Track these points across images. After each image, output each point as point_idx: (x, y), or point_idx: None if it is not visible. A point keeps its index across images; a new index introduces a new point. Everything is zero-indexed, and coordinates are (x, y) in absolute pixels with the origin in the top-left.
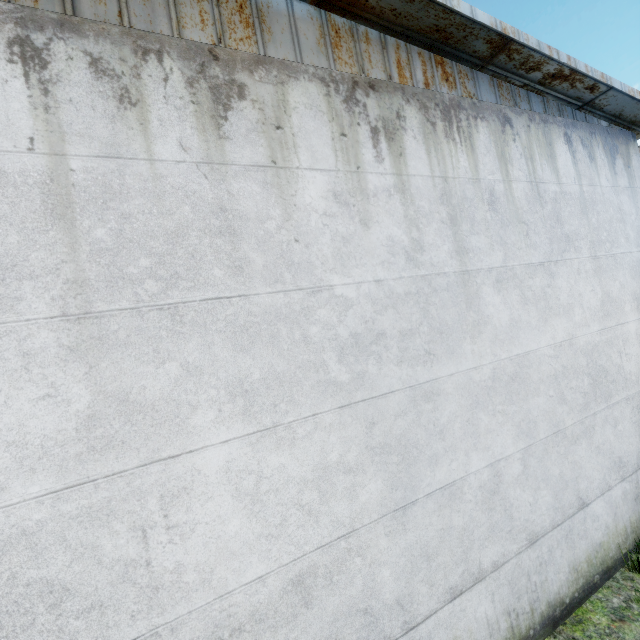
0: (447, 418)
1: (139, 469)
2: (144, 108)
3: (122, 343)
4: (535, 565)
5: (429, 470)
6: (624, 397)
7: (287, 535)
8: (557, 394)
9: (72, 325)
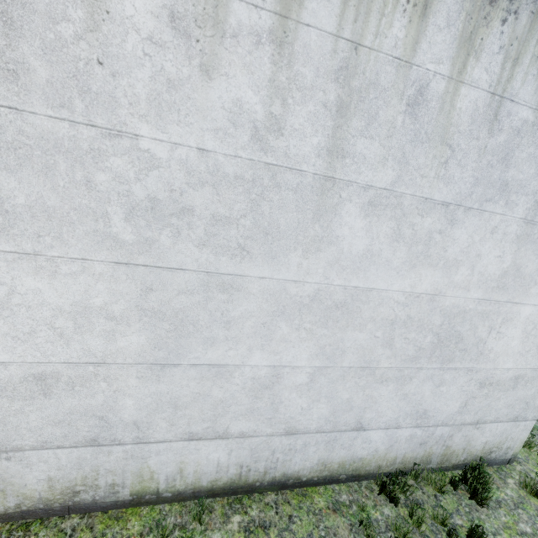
0: (240, 313)
1: None
2: None
3: None
4: (284, 448)
5: (202, 347)
6: (467, 367)
7: (35, 343)
8: (385, 337)
9: None
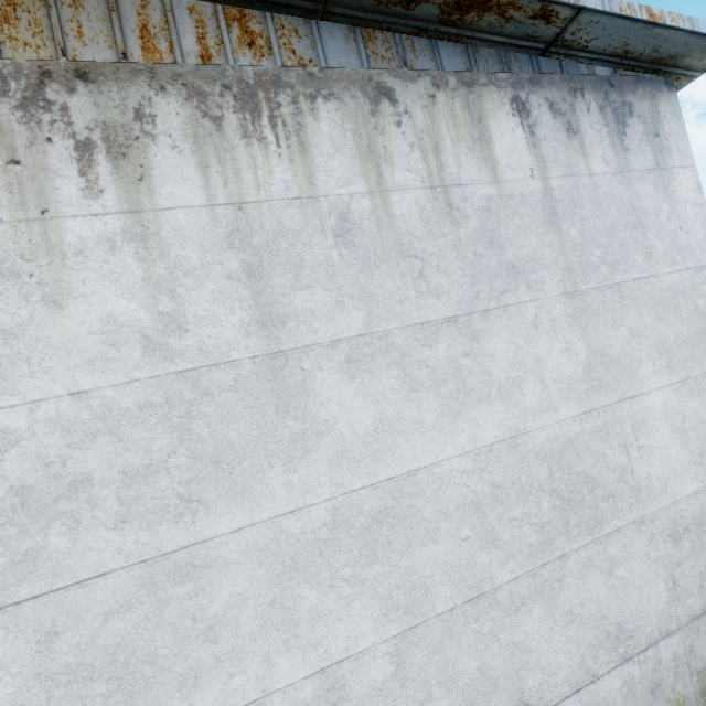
0: (225, 604)
1: None
2: None
3: None
4: None
5: (179, 697)
6: (633, 520)
7: None
8: (479, 533)
9: None
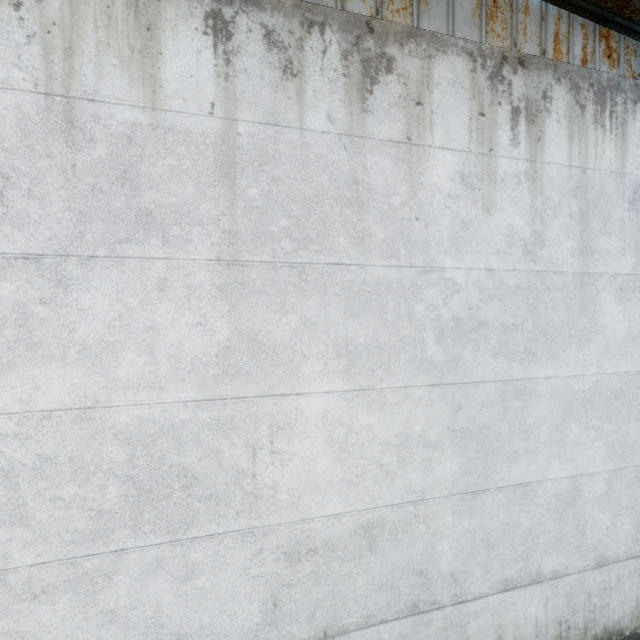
0: (534, 420)
1: (257, 399)
2: (302, 79)
3: (258, 291)
4: (599, 587)
5: (506, 465)
6: None
7: (364, 486)
8: None
9: (223, 269)
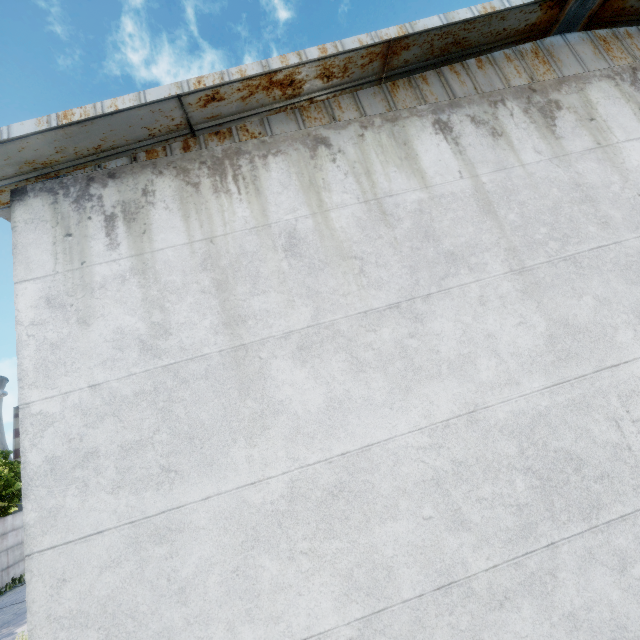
0: None
1: (594, 374)
2: (506, 136)
3: (550, 285)
4: None
5: None
6: None
7: None
8: None
9: (517, 277)
